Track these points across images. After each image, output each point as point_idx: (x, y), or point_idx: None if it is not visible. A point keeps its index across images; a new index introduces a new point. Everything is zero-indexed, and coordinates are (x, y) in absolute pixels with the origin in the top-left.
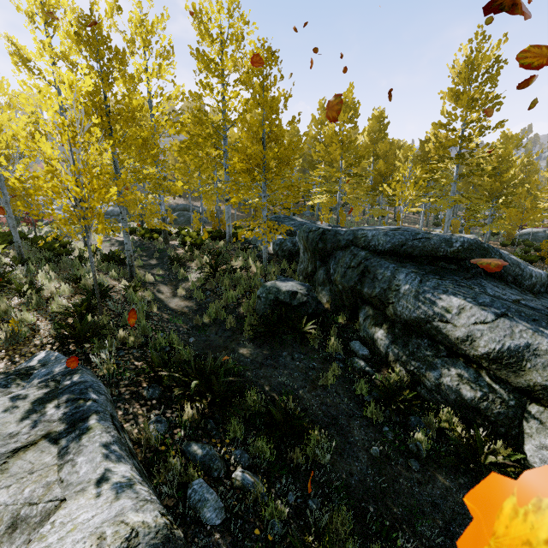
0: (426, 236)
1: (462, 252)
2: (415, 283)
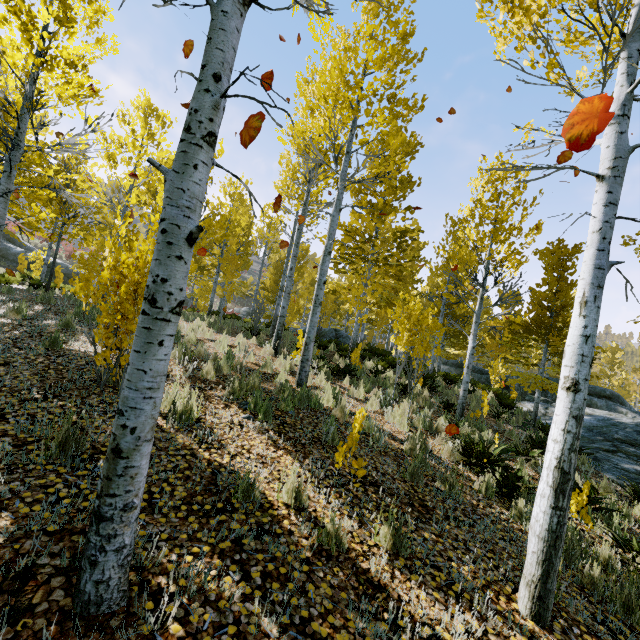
0: (594, 386)
1: (611, 395)
2: (604, 402)
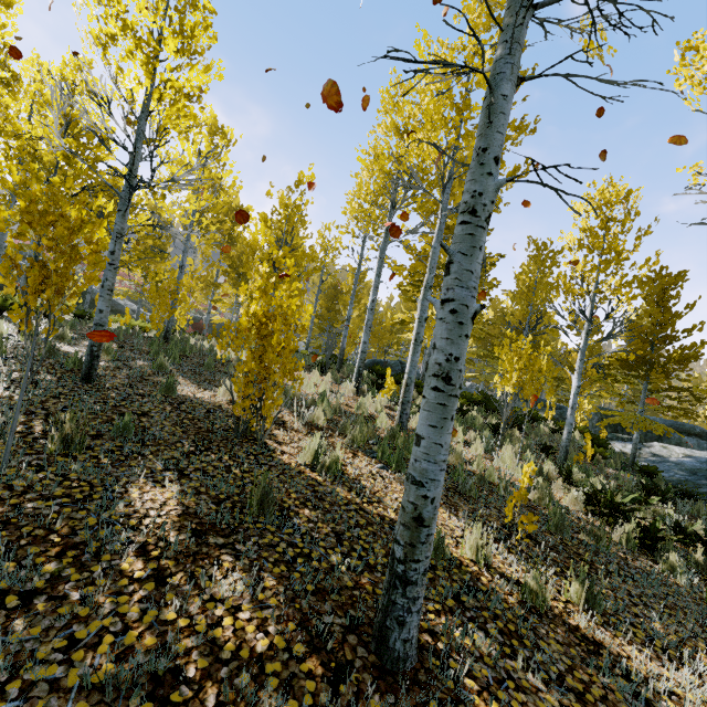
0: (683, 423)
1: (702, 433)
2: (695, 441)
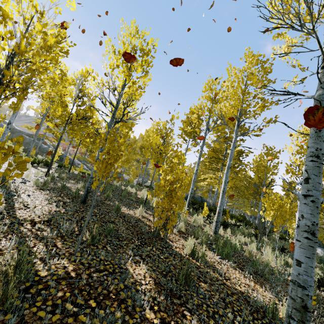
0: None
1: None
2: None
